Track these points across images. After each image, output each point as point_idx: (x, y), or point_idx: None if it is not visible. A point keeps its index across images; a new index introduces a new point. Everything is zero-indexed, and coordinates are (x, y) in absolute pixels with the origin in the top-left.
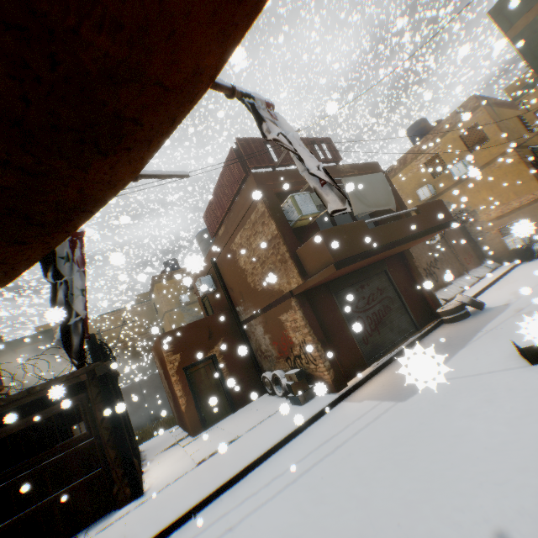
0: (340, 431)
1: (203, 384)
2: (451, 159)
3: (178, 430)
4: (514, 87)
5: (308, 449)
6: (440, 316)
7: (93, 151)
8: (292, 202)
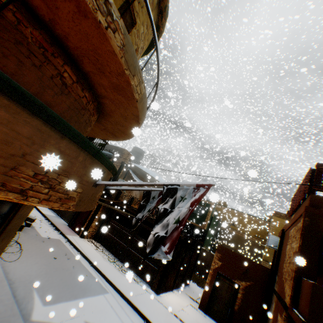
0: None
1: (221, 291)
2: None
3: None
4: None
5: None
6: None
7: None
8: None
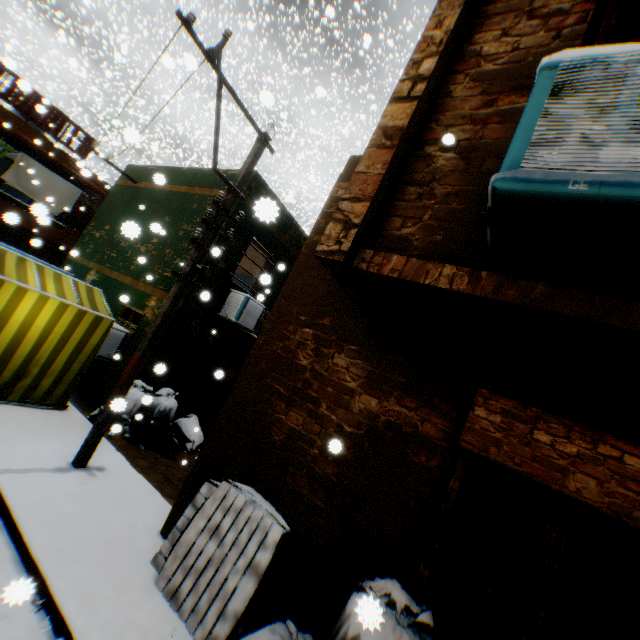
0: None
1: None
2: None
3: None
4: None
5: None
6: None
7: None
8: None
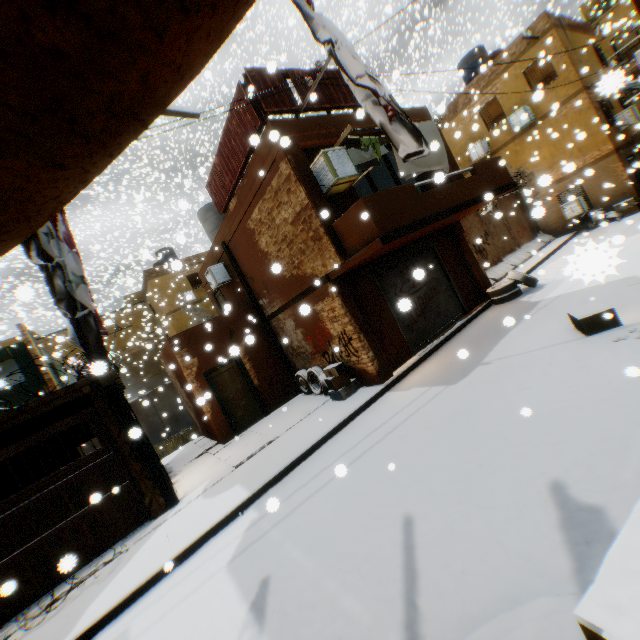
0: (388, 420)
1: (229, 389)
2: (512, 105)
3: (204, 440)
4: (592, 5)
5: (356, 440)
6: (490, 297)
7: (174, 4)
8: (325, 160)
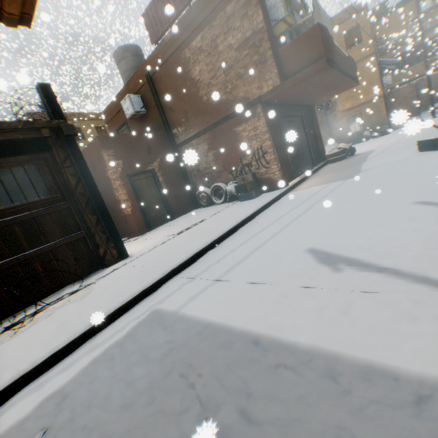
0: (312, 196)
1: (146, 193)
2: None
3: None
4: None
5: (293, 206)
6: (327, 158)
7: None
8: None
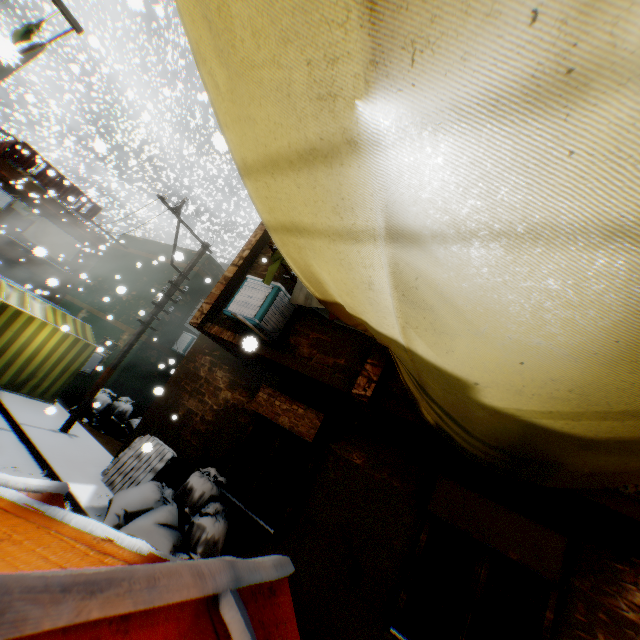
0: None
1: None
2: None
3: None
4: None
5: None
6: None
7: None
8: None
